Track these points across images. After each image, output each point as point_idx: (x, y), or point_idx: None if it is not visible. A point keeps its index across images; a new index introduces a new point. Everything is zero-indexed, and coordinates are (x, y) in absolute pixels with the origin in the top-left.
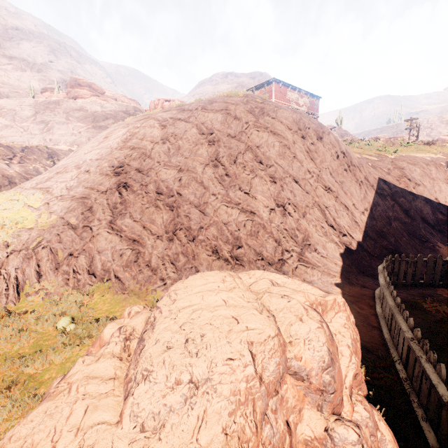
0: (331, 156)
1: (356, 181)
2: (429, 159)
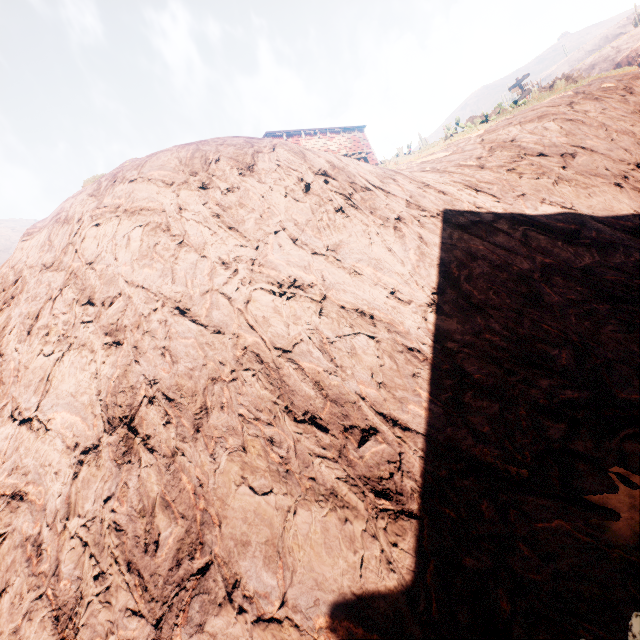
0: (286, 195)
1: (383, 224)
2: (568, 95)
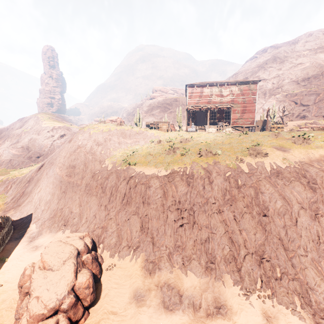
0: (65, 167)
1: (67, 182)
2: (130, 175)
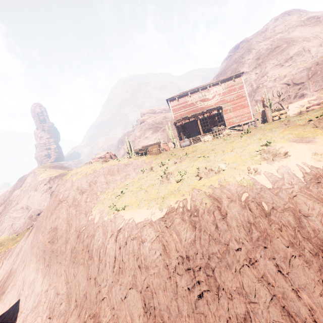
0: (47, 231)
1: (51, 251)
2: (118, 228)
